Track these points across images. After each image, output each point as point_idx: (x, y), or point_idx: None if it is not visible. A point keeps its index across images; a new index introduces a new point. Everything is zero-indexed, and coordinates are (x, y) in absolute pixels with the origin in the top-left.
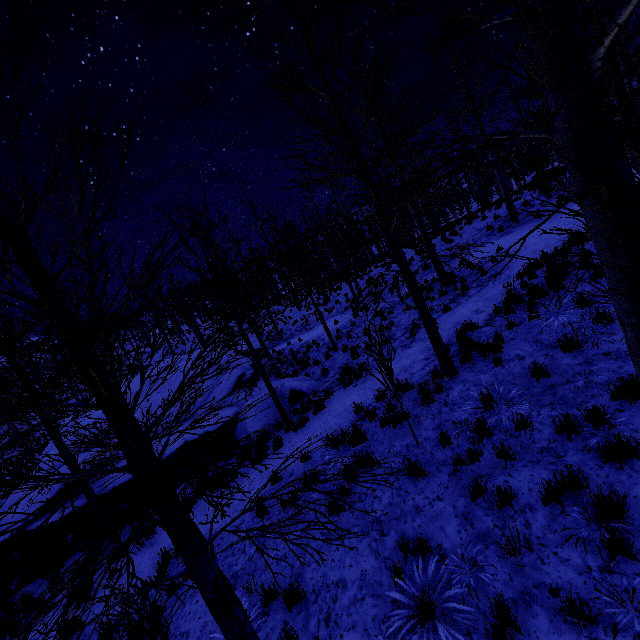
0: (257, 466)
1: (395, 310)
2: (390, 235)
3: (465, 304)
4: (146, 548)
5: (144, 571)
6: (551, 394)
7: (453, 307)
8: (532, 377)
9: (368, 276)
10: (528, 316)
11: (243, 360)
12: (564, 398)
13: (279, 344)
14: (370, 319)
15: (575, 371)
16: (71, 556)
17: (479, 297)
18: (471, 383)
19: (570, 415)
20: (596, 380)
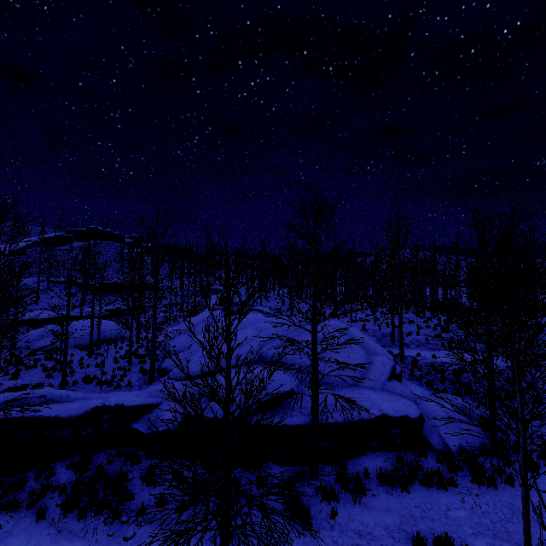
0: (484, 489)
1: None
2: None
3: None
4: (360, 506)
5: (383, 539)
6: None
7: None
8: None
9: None
10: None
11: (386, 351)
12: None
13: (392, 347)
14: None
15: None
16: (266, 462)
17: None
18: None
19: None
20: None
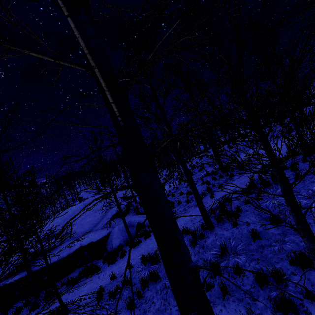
0: (110, 266)
1: (197, 183)
2: (177, 151)
3: (230, 184)
4: (48, 305)
5: None
6: (260, 252)
7: (224, 185)
8: (252, 238)
9: (191, 162)
10: (256, 198)
11: (122, 202)
12: (266, 256)
13: None
14: (185, 186)
15: (275, 239)
16: (16, 302)
17: (238, 181)
18: (219, 236)
19: (265, 270)
20: (286, 247)
